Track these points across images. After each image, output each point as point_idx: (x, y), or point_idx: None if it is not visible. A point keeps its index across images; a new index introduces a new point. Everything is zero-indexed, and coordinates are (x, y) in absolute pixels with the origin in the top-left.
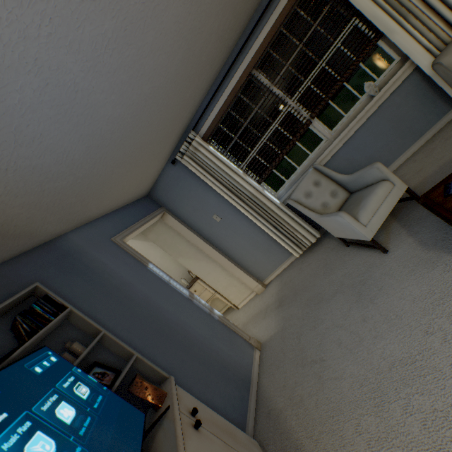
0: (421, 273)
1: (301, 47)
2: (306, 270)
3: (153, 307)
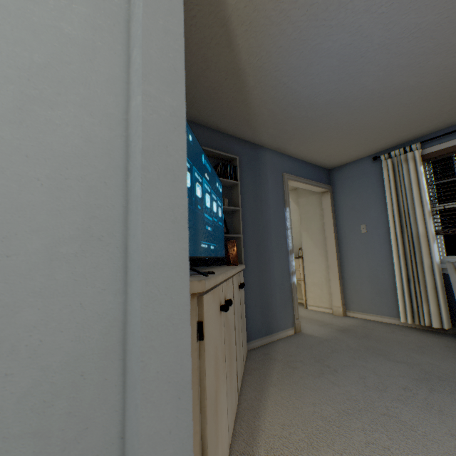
0: None
1: None
2: (396, 335)
3: (267, 230)
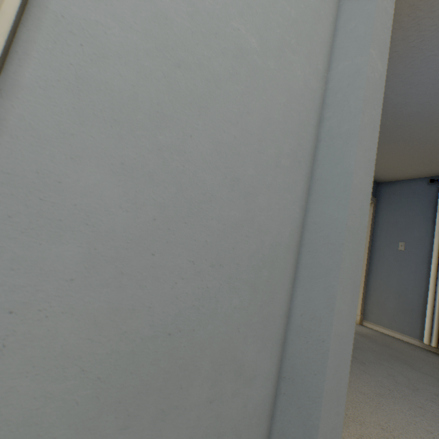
0: None
1: None
2: (418, 353)
3: None
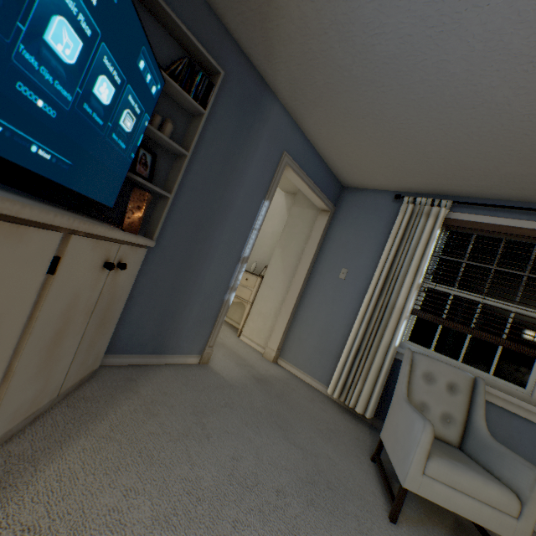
0: None
1: None
2: (315, 406)
3: (223, 214)
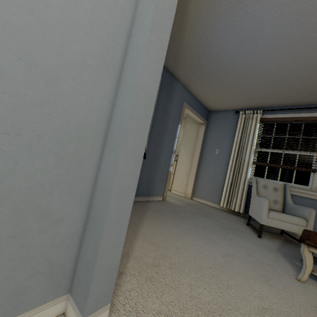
0: (261, 247)
1: None
2: (216, 211)
3: (164, 133)
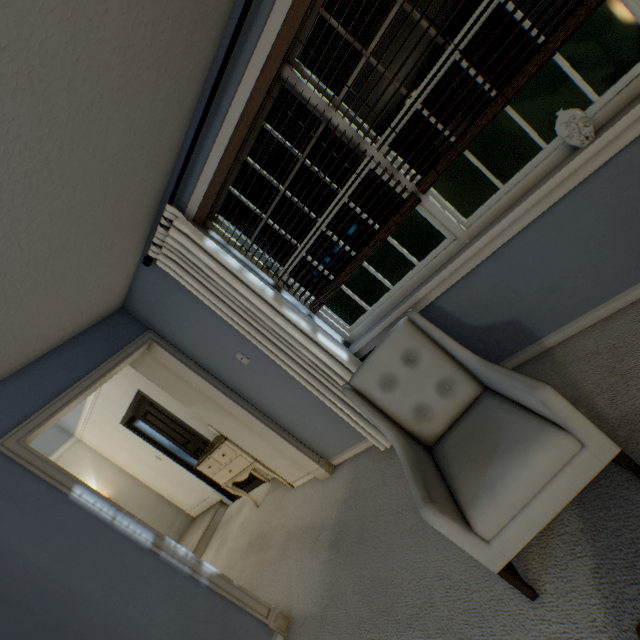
0: None
1: (400, 6)
2: (389, 487)
3: (54, 602)
